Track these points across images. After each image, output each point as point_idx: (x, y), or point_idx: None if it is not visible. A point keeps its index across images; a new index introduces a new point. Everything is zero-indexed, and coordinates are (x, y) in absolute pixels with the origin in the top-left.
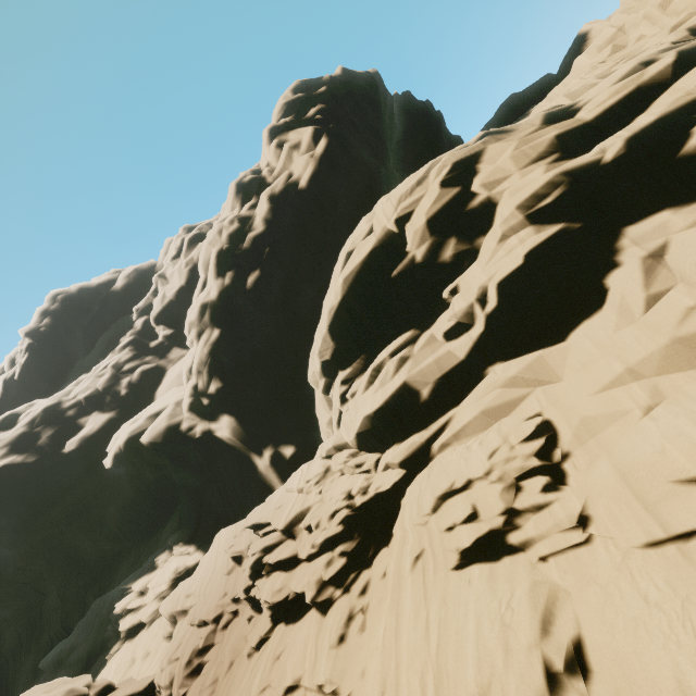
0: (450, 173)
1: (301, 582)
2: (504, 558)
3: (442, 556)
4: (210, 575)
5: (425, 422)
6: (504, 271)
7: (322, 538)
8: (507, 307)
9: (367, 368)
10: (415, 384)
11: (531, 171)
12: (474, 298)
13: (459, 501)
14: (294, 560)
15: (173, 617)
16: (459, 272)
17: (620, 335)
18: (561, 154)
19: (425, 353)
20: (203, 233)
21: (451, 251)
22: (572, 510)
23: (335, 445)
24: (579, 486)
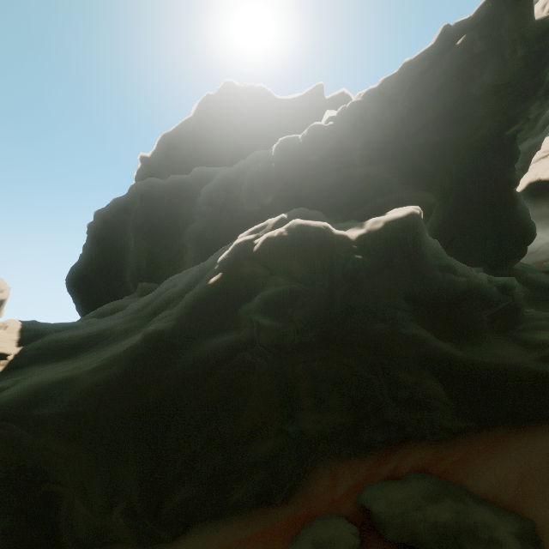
0: None
1: None
2: None
3: None
4: None
5: None
6: None
7: (542, 149)
8: None
9: None
10: None
11: None
12: None
13: None
14: None
15: None
16: None
17: None
18: None
19: None
20: None
21: None
22: None
23: None
24: None
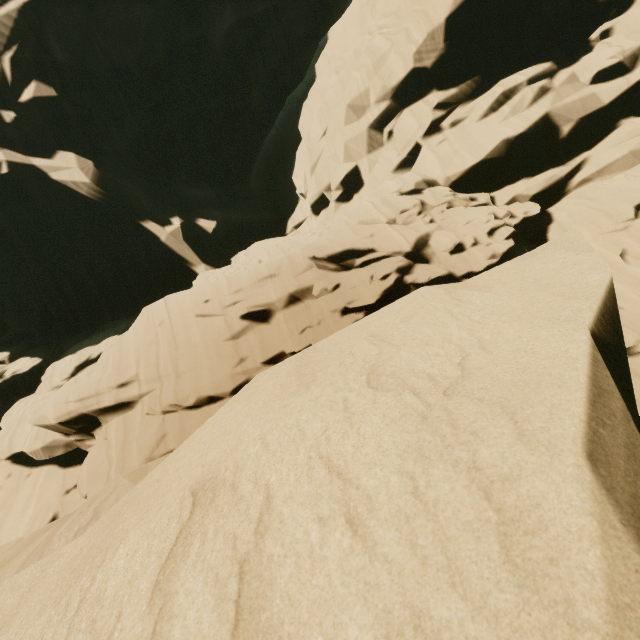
0: None
1: None
2: None
3: None
4: (171, 352)
5: (556, 161)
6: None
7: (507, 247)
8: None
9: (475, 95)
10: (558, 118)
11: None
12: None
13: None
14: (443, 281)
15: (85, 421)
16: (602, 19)
17: None
18: None
19: (568, 90)
20: None
21: None
22: None
23: (424, 179)
24: None
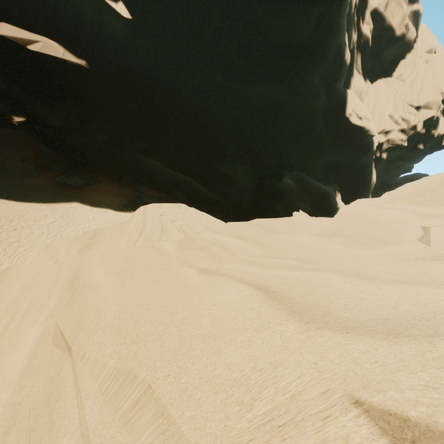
0: None
1: None
2: None
3: None
4: None
5: None
6: None
7: None
8: None
9: None
10: None
11: None
12: None
13: None
14: None
15: None
16: None
17: None
18: None
19: None
20: (418, 24)
21: None
22: None
23: None
24: None
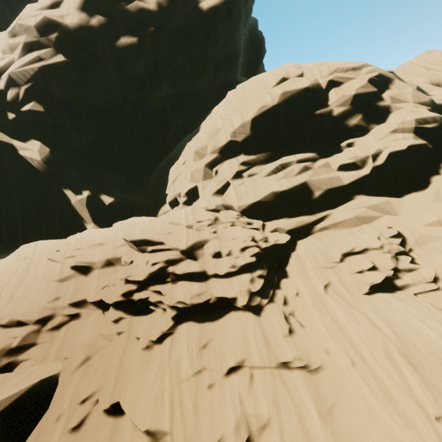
0: (376, 77)
1: (233, 290)
2: (397, 291)
3: (355, 286)
4: (18, 280)
5: (309, 211)
6: (395, 148)
7: (244, 262)
8: (384, 168)
9: (267, 162)
10: (313, 186)
11: (419, 107)
12: (371, 154)
13: (360, 259)
14: (199, 275)
15: None
16: (351, 136)
17: (435, 204)
18: (431, 109)
19: (322, 171)
20: None
21: (356, 122)
22: (432, 274)
23: (224, 204)
24: (425, 264)
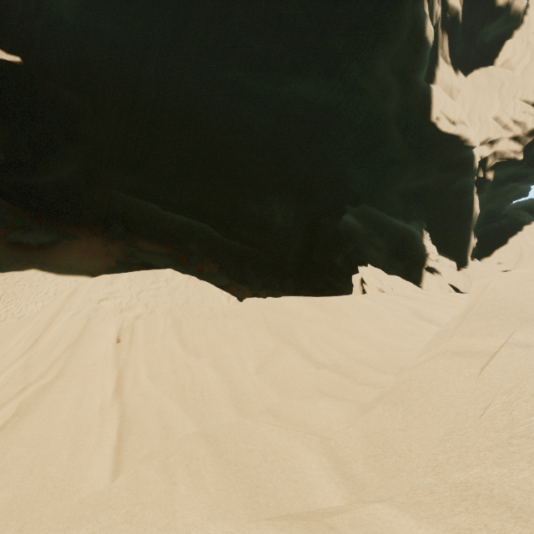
0: None
1: None
2: None
3: None
4: None
5: None
6: None
7: None
8: None
9: None
10: None
11: None
12: None
13: None
14: None
15: None
16: None
17: None
18: None
19: None
20: None
21: None
22: None
23: None
24: None
